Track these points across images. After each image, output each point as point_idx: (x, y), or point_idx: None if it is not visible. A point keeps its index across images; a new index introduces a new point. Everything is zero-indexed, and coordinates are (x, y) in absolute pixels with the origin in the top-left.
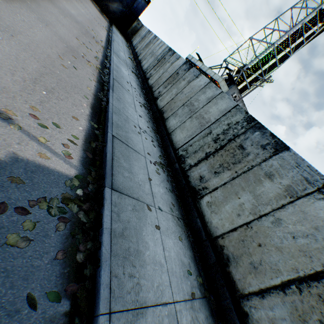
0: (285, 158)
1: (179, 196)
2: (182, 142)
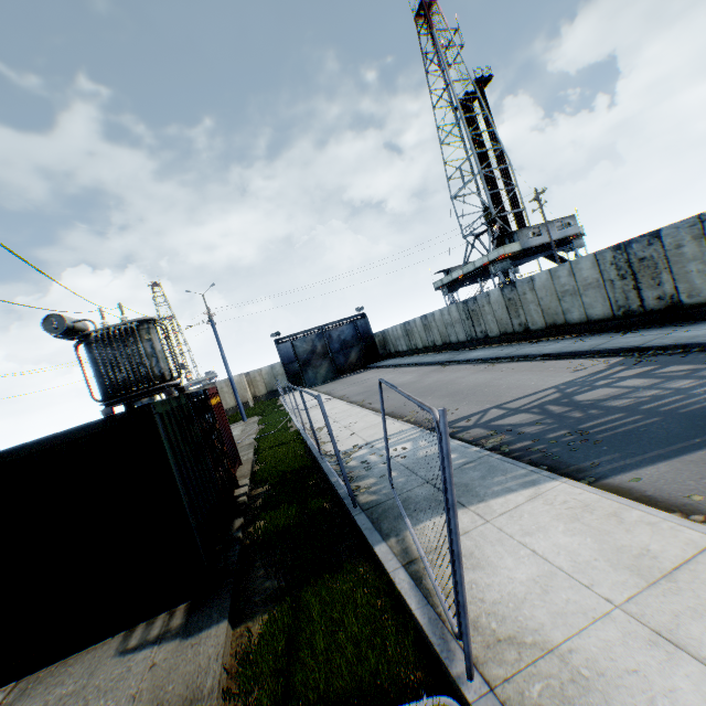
0: (665, 233)
1: (670, 322)
2: (607, 309)
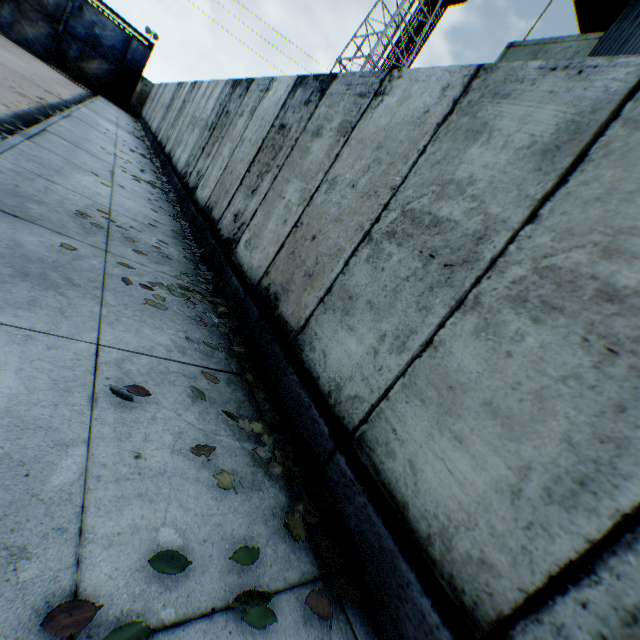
0: (252, 89)
1: (178, 206)
2: (185, 161)
